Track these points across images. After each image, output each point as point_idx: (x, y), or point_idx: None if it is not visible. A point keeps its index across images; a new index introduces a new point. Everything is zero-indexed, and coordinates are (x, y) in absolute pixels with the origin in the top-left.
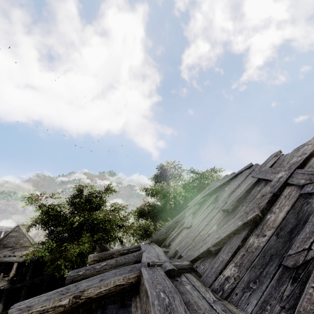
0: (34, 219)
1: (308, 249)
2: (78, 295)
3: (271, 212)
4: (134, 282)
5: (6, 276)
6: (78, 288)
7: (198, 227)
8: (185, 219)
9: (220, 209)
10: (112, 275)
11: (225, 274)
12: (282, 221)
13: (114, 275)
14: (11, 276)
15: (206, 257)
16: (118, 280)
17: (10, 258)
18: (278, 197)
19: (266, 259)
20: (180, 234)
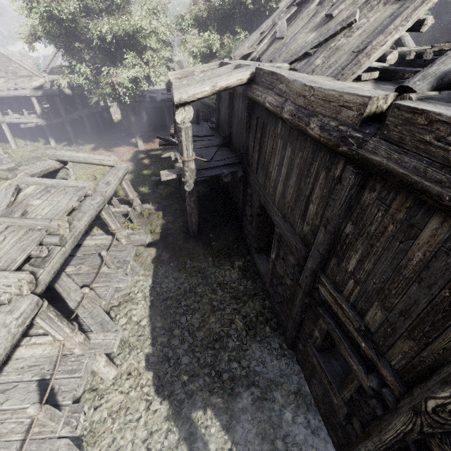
0: (28, 27)
1: (369, 42)
2: (214, 85)
3: (365, 18)
4: (249, 78)
5: (28, 114)
6: (213, 81)
7: (295, 37)
8: (276, 28)
9: (323, 14)
10: (234, 73)
11: (316, 65)
12: (368, 25)
13: (235, 73)
14: (39, 113)
15: (303, 59)
16: (239, 76)
17: (20, 92)
18: (379, 2)
19: (345, 51)
20: (272, 46)
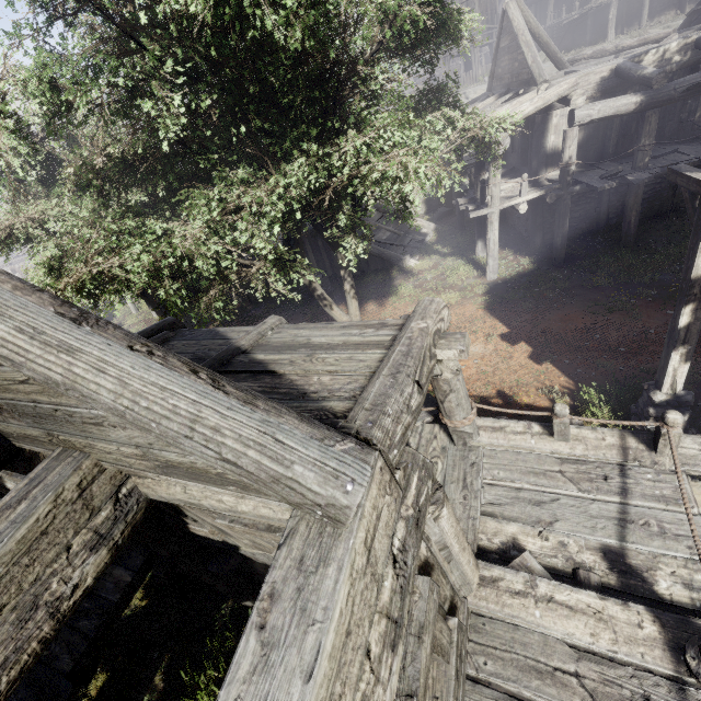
0: None
1: None
2: None
3: None
4: None
5: None
6: None
7: None
8: None
9: None
10: None
11: None
12: None
13: None
14: None
15: None
16: None
17: None
18: None
19: None
20: None
